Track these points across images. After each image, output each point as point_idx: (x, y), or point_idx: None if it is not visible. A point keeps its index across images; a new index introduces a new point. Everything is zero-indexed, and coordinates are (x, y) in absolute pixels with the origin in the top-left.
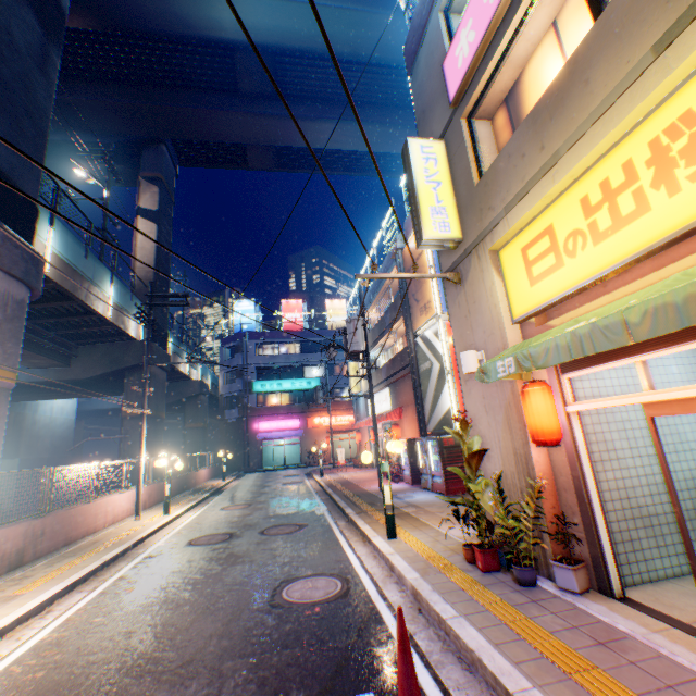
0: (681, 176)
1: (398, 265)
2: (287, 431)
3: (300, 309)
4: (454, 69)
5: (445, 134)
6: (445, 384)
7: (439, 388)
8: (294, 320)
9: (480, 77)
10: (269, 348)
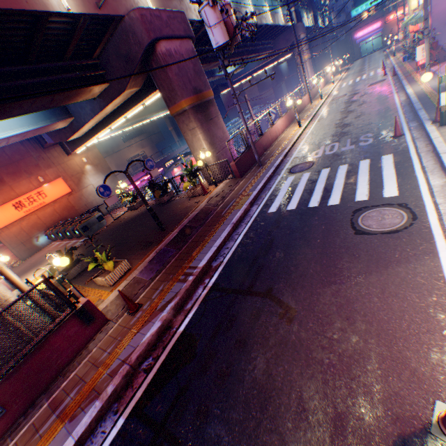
0: (412, 4)
1: None
2: (372, 32)
3: None
4: None
5: None
6: None
7: None
8: None
9: None
10: None
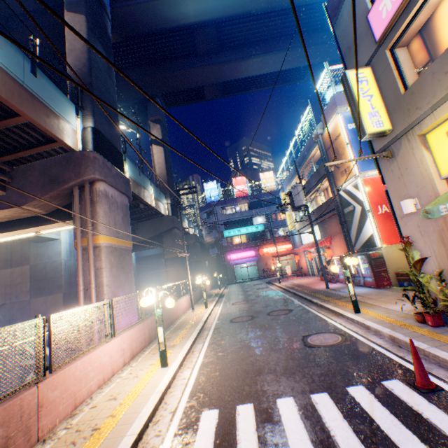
0: None
1: (319, 146)
2: (247, 258)
3: (244, 182)
4: (377, 19)
5: (370, 62)
6: (366, 219)
7: (362, 222)
8: (241, 190)
9: (401, 23)
10: (229, 209)
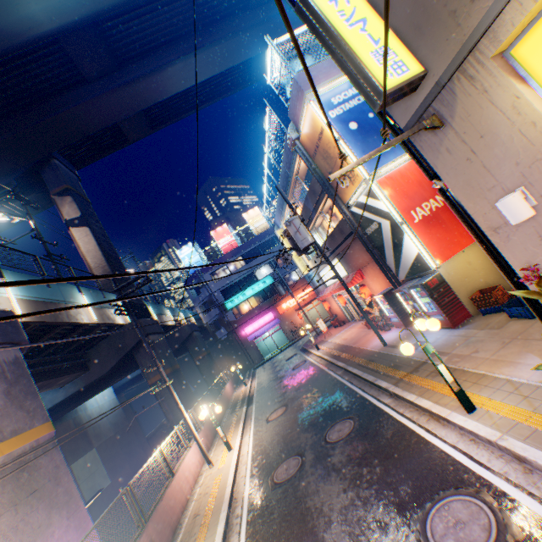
0: None
1: (301, 155)
2: (267, 324)
3: (228, 232)
4: None
5: None
6: (403, 235)
7: (398, 241)
8: (227, 242)
9: None
10: (221, 273)
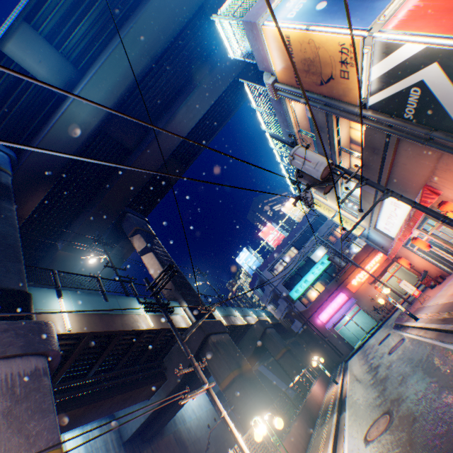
0: None
1: (286, 95)
2: (342, 307)
3: (272, 228)
4: None
5: None
6: None
7: None
8: (275, 237)
9: None
10: (277, 266)
